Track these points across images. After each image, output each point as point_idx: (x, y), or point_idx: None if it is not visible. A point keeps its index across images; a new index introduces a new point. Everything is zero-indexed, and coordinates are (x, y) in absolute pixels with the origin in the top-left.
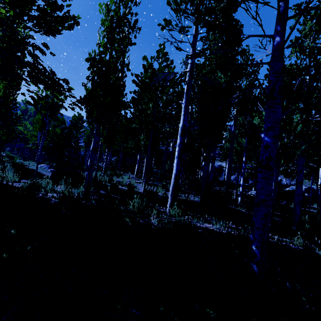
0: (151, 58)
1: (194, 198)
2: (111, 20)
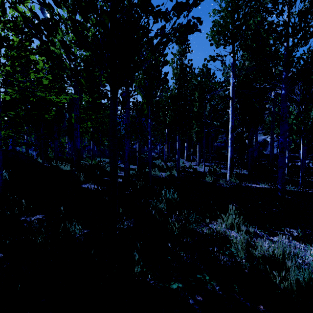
0: (198, 75)
1: (243, 172)
2: (179, 73)
